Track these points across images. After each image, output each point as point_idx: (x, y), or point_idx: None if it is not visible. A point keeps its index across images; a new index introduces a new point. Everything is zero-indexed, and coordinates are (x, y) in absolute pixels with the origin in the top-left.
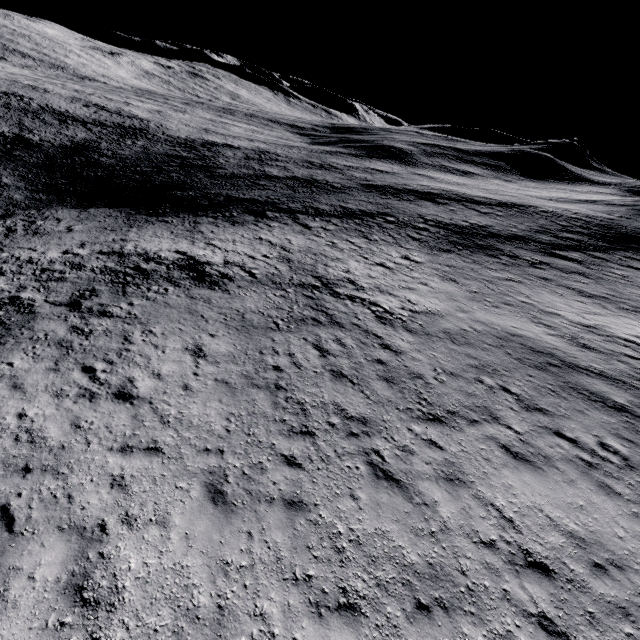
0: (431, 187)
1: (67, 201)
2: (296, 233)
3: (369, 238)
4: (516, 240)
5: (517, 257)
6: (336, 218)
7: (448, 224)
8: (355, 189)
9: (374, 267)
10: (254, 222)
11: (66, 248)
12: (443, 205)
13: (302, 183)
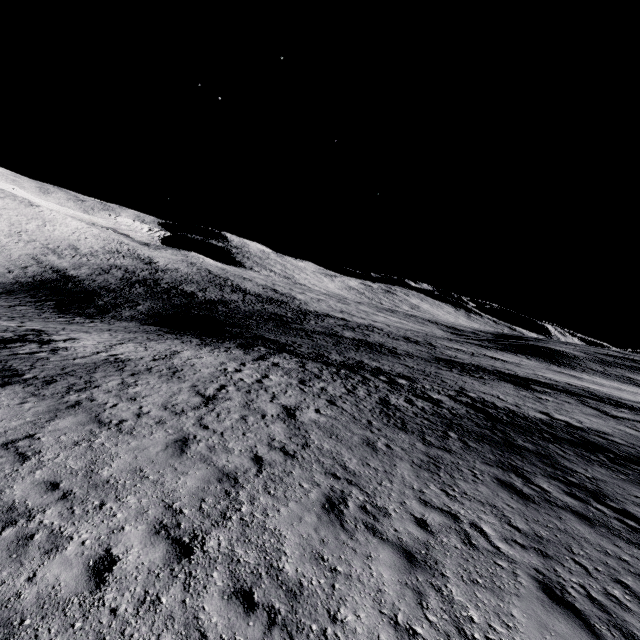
0: (550, 378)
1: (148, 320)
2: (229, 358)
3: (306, 382)
4: None
5: (597, 496)
6: (322, 364)
7: (496, 406)
8: (418, 357)
9: (190, 395)
10: (222, 347)
11: (37, 326)
12: (533, 391)
13: (359, 343)
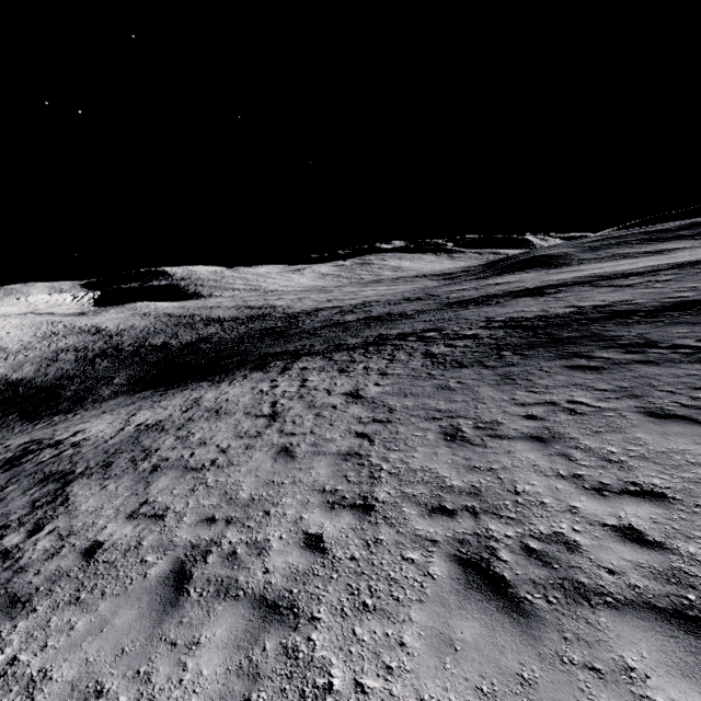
0: (556, 279)
1: (135, 389)
2: (254, 382)
3: (346, 369)
4: (675, 310)
5: (649, 345)
6: (346, 351)
7: (527, 318)
8: (429, 310)
9: (252, 420)
10: (237, 377)
11: (23, 439)
12: (549, 295)
13: (367, 321)
